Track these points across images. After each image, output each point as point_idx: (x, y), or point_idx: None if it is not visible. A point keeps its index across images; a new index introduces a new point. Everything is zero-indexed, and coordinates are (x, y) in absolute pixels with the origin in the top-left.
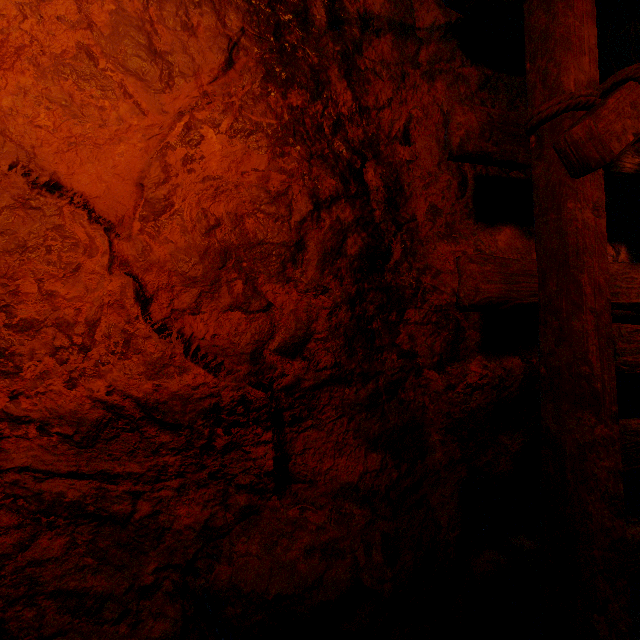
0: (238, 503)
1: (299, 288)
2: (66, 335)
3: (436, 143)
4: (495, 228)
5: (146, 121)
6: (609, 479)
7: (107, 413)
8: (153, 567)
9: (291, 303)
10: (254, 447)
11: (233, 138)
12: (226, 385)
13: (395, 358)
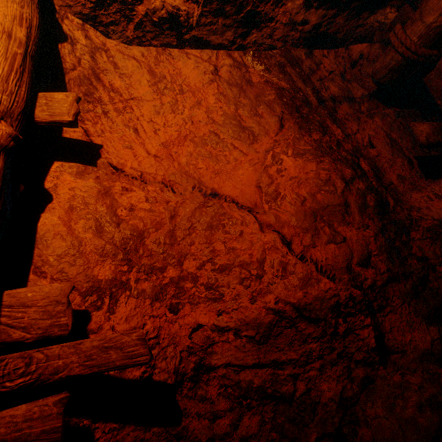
0: (358, 375)
1: (354, 227)
2: (246, 270)
3: (386, 145)
4: (437, 181)
5: (248, 158)
6: None
7: (275, 317)
8: (314, 437)
9: (354, 236)
10: (361, 330)
11: (295, 158)
12: (340, 288)
13: (416, 262)
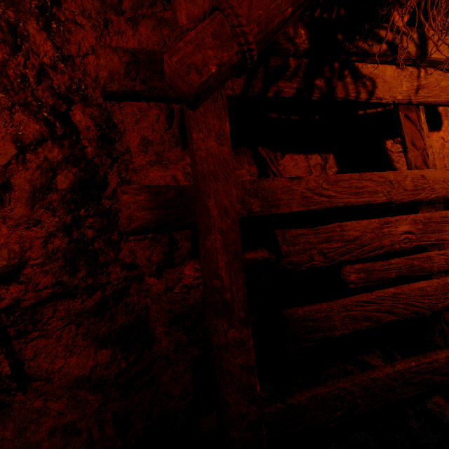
0: None
1: (9, 223)
2: None
3: None
4: None
5: None
6: (242, 373)
7: None
8: None
9: (1, 237)
10: None
11: None
12: None
13: (119, 270)
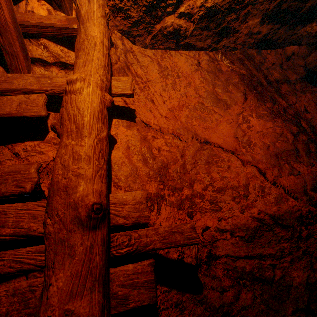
0: None
1: (304, 165)
2: (236, 191)
3: (316, 111)
4: None
5: (225, 119)
6: None
7: (258, 223)
8: (290, 310)
9: (305, 171)
10: None
11: (258, 119)
12: (302, 205)
13: None
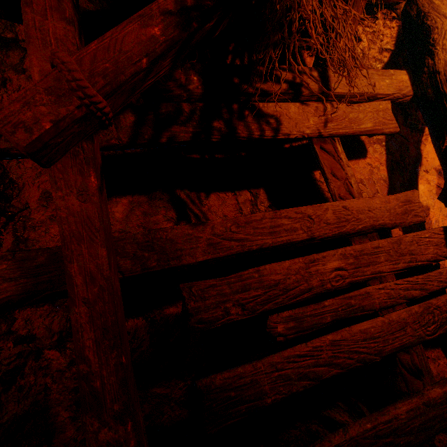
0: None
1: None
2: None
3: None
4: (111, 201)
5: None
6: None
7: None
8: None
9: None
10: None
11: None
12: None
13: (12, 345)
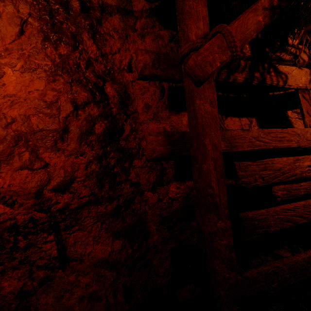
0: (39, 276)
1: (66, 153)
2: None
3: None
4: (181, 114)
5: None
6: (226, 250)
7: None
8: None
9: (61, 162)
10: (44, 244)
11: (23, 73)
12: (19, 212)
13: (128, 187)
